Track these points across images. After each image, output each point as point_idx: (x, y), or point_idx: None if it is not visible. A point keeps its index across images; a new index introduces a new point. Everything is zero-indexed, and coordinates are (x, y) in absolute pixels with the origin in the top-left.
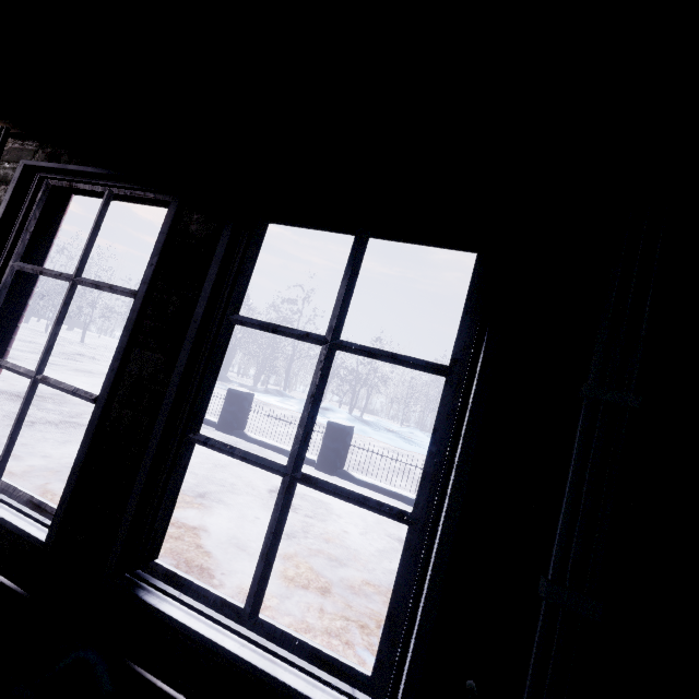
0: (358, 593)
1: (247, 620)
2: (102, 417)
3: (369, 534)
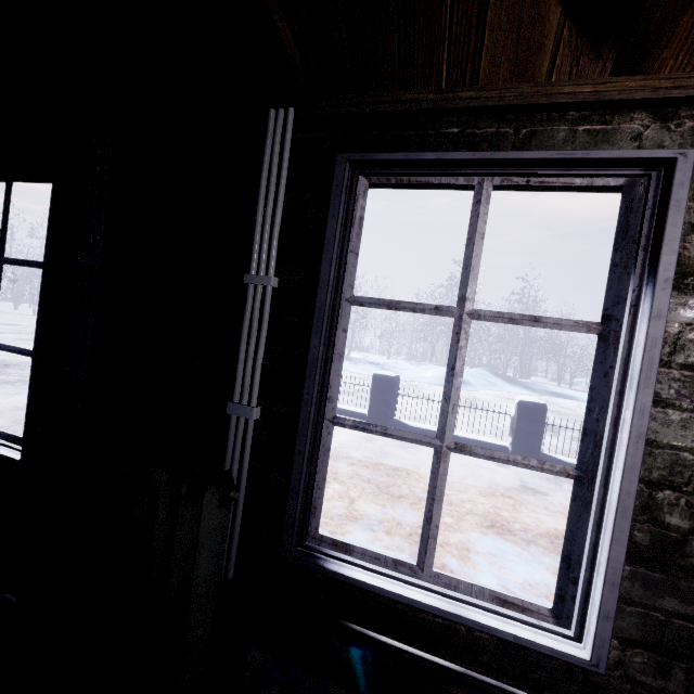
0: None
1: None
2: None
3: None
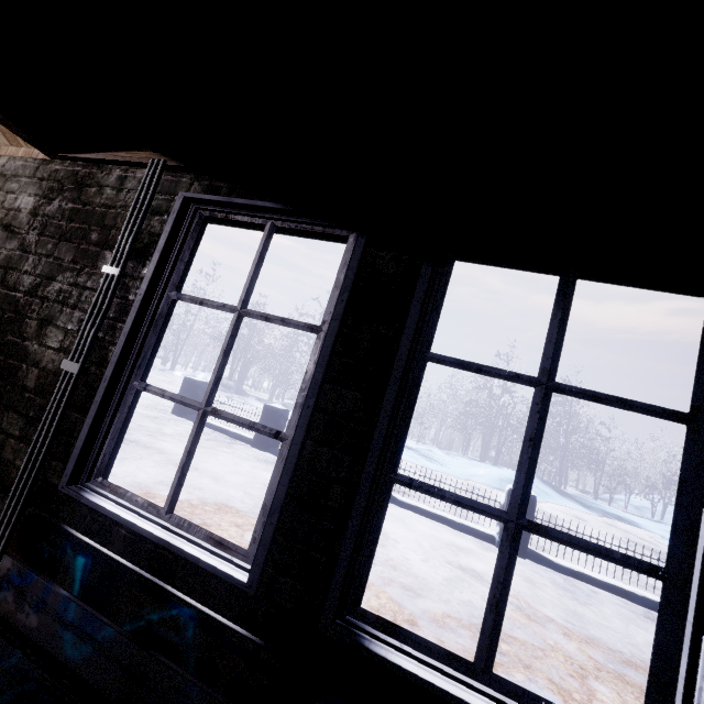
0: (444, 627)
1: (481, 676)
2: (298, 455)
3: (430, 561)
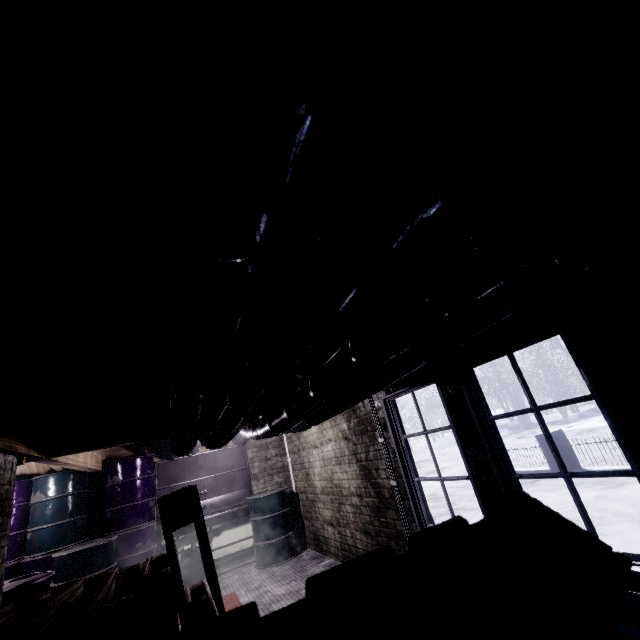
0: None
1: None
2: (475, 483)
3: None
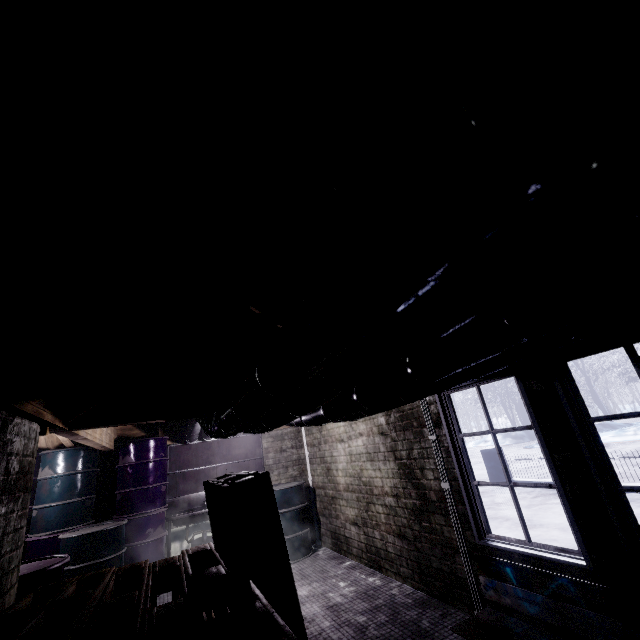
0: None
1: None
2: (565, 493)
3: None
